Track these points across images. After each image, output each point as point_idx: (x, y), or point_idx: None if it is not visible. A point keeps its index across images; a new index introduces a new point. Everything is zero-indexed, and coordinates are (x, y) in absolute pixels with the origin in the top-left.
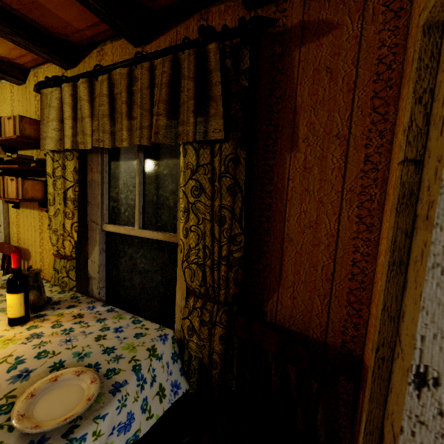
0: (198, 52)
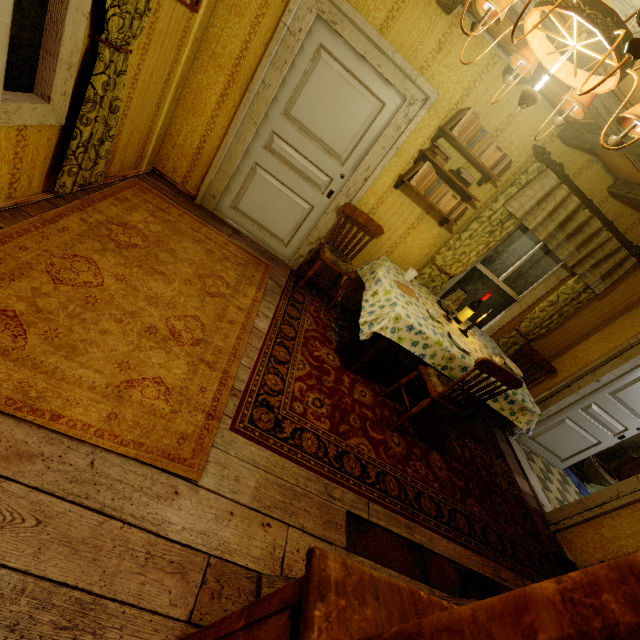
0: (628, 255)
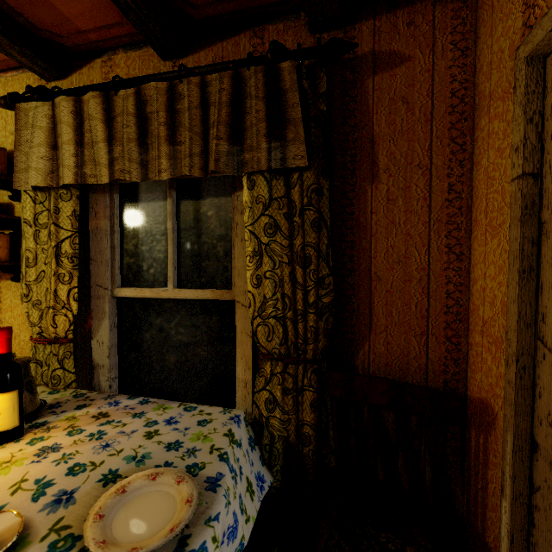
0: (267, 70)
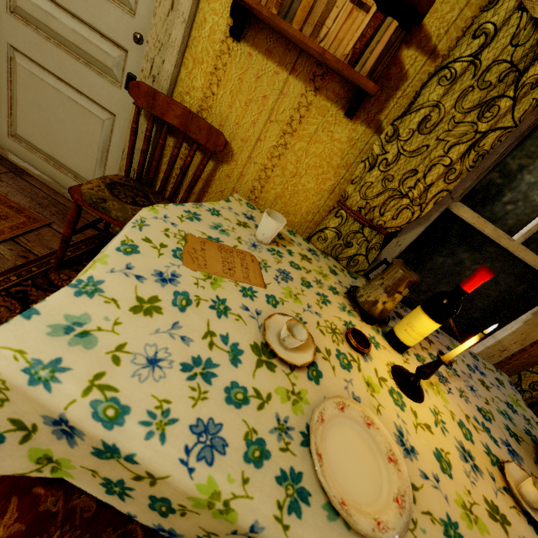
0: None
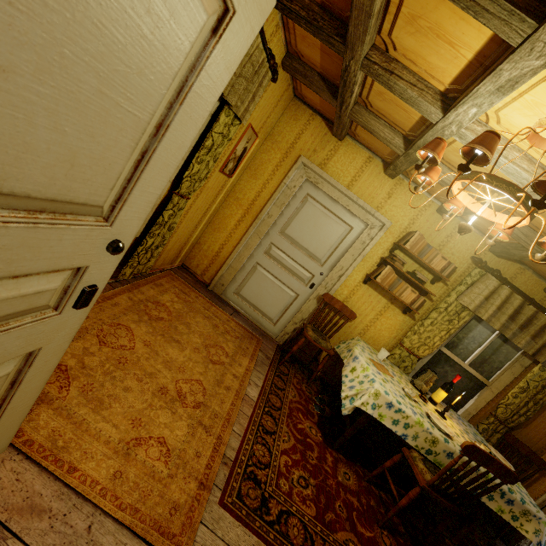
0: None
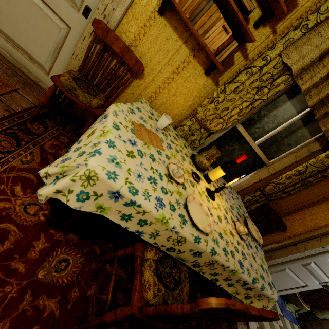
0: None
